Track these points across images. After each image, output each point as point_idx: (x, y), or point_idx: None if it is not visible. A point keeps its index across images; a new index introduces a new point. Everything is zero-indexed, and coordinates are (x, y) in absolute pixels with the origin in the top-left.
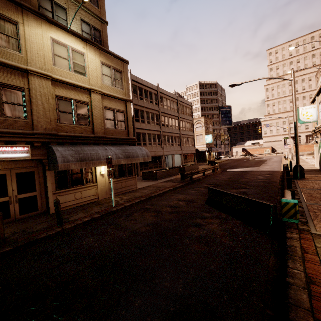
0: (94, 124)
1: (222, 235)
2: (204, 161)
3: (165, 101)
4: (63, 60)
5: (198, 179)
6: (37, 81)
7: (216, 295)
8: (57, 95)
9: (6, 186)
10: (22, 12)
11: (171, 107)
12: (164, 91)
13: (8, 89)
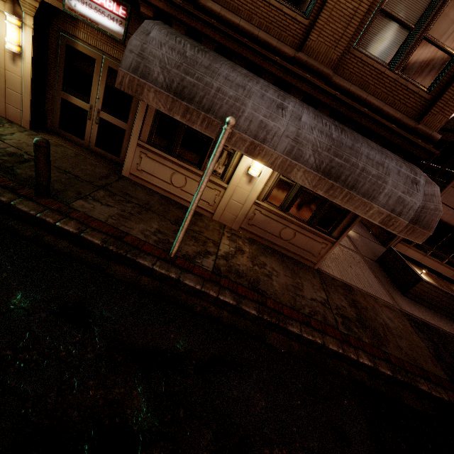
0: (320, 14)
1: None
2: None
3: None
4: None
5: None
6: None
7: None
8: None
9: (91, 84)
10: None
11: None
12: None
13: None
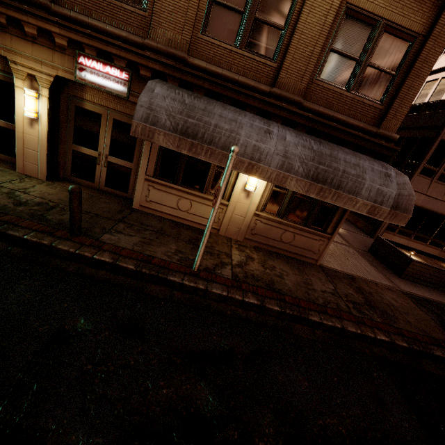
0: (285, 58)
1: None
2: None
3: None
4: None
5: None
6: None
7: None
8: None
9: (98, 134)
10: None
11: None
12: None
13: None
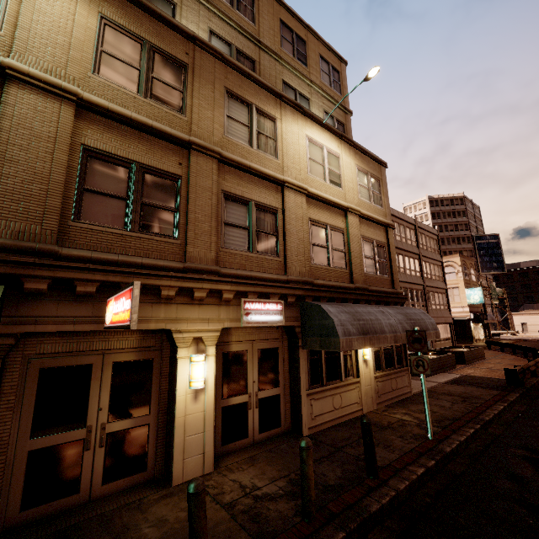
0: (352, 266)
1: None
2: (468, 340)
3: (397, 228)
4: (317, 166)
5: (532, 384)
6: (292, 198)
7: None
8: (310, 218)
9: (246, 373)
10: (280, 105)
11: (406, 237)
12: (394, 211)
13: (262, 210)
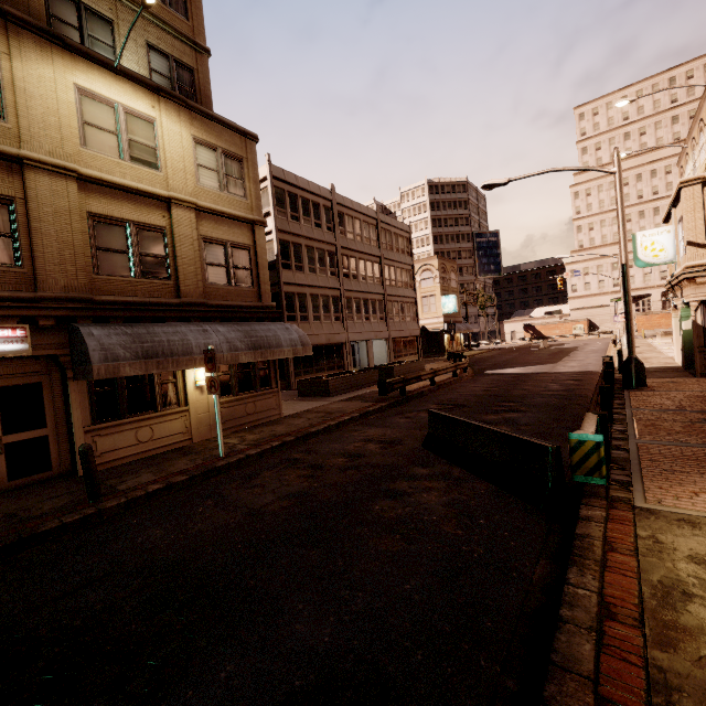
0: (179, 276)
1: (443, 517)
2: (441, 353)
3: (350, 223)
4: (105, 135)
5: (419, 393)
6: (44, 182)
7: (401, 649)
8: (92, 213)
9: None
10: (7, 29)
11: (363, 235)
12: (346, 200)
13: None
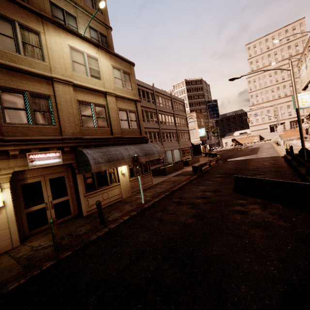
0: (111, 126)
1: (274, 219)
2: (200, 153)
3: (161, 99)
4: (80, 66)
5: (206, 170)
6: (61, 88)
7: None
8: (78, 100)
9: (42, 193)
10: (42, 22)
11: (166, 104)
12: (158, 90)
13: (36, 97)
